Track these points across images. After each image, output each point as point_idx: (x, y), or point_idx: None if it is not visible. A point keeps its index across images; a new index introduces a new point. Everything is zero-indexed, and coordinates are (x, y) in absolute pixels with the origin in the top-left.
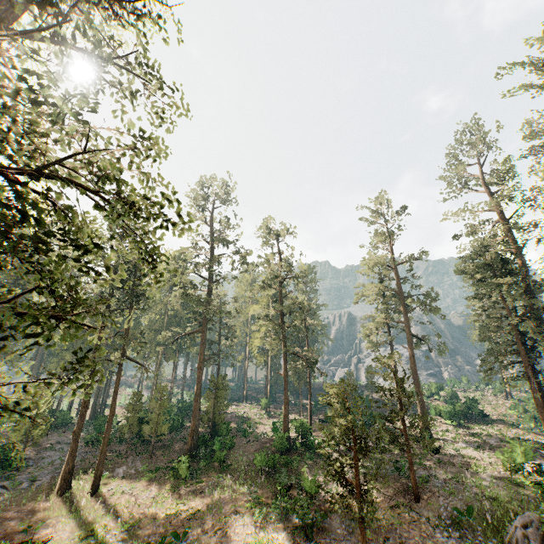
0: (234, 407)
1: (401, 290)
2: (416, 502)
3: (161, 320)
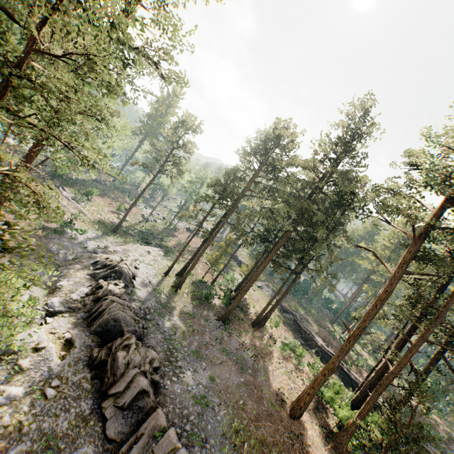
0: None
1: None
2: None
3: None
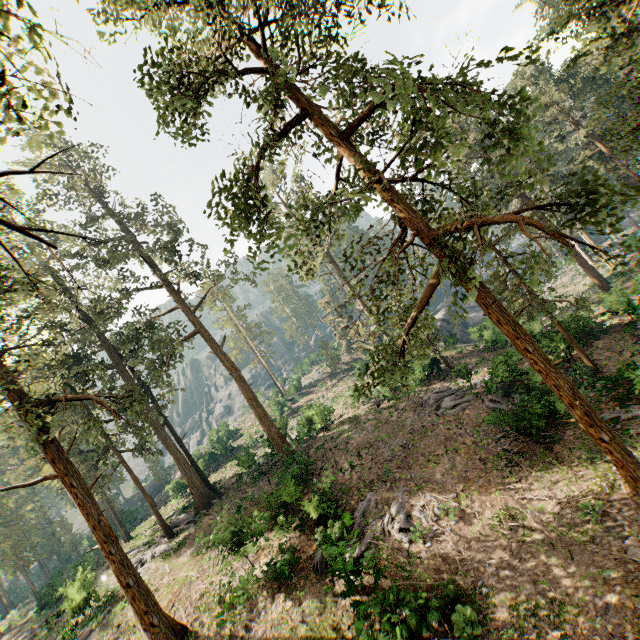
0: None
1: None
2: None
3: None
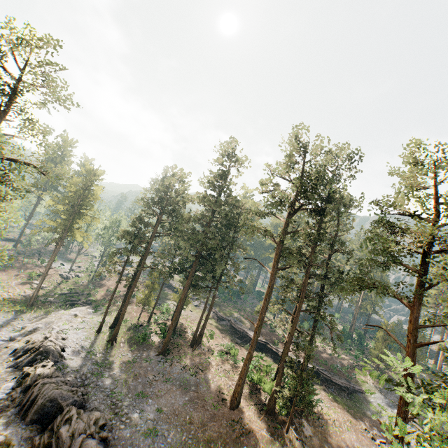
0: None
1: None
2: None
3: None
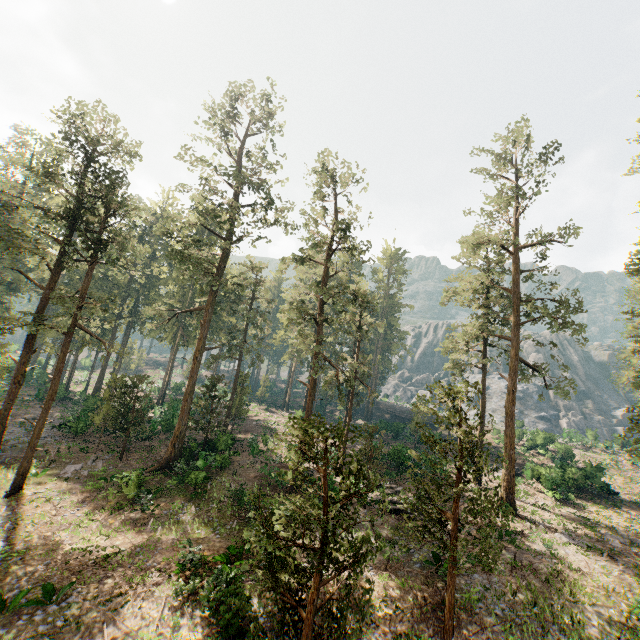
0: (267, 414)
1: (518, 288)
2: (445, 639)
3: (185, 293)
